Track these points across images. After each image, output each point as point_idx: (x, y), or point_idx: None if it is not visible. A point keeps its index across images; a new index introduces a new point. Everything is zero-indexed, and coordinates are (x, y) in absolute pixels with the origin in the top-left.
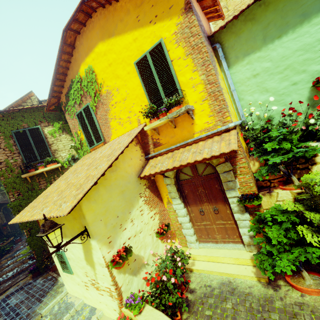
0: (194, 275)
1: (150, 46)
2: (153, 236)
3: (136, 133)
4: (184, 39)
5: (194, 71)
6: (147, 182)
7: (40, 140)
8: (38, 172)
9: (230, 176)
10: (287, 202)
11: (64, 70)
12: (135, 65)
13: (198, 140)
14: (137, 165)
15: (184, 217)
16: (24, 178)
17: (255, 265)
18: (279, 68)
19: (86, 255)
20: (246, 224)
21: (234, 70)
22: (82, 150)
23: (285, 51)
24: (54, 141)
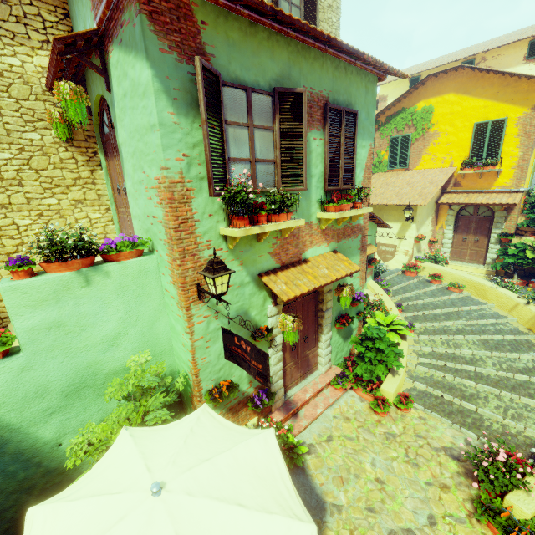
0: None
1: (494, 117)
2: (427, 242)
3: (451, 173)
4: (523, 125)
5: (517, 147)
6: (436, 208)
7: None
8: None
9: (501, 220)
10: (528, 239)
11: (402, 98)
12: (474, 125)
13: (492, 192)
14: (436, 195)
15: (449, 239)
16: None
17: (486, 274)
18: None
19: (400, 232)
20: (494, 252)
21: None
22: (377, 167)
23: None
24: None
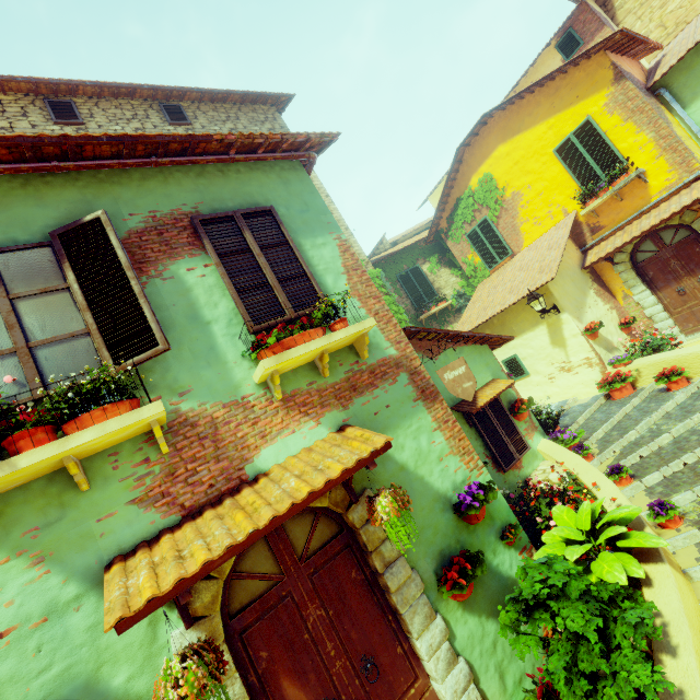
0: None
1: (572, 128)
2: (616, 328)
3: (571, 221)
4: (619, 106)
5: (637, 133)
6: (591, 276)
7: (422, 280)
8: (432, 313)
9: None
10: None
11: (448, 191)
12: (554, 153)
13: (657, 203)
14: (576, 259)
15: (654, 306)
16: (418, 323)
17: None
18: None
19: (553, 337)
20: None
21: (694, 109)
22: (476, 277)
23: None
24: (434, 278)
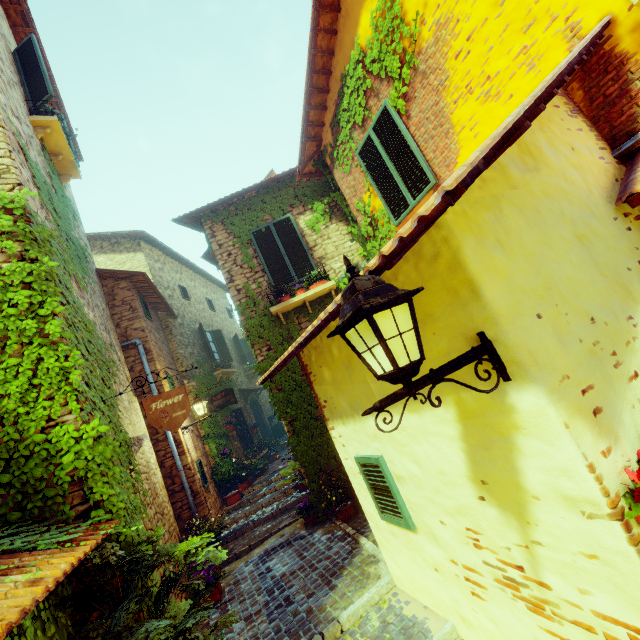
0: None
1: None
2: None
3: (594, 30)
4: None
5: None
6: None
7: (293, 242)
8: (296, 302)
9: None
10: None
11: (325, 62)
12: None
13: None
14: (598, 172)
15: None
16: (275, 317)
17: None
18: None
19: (480, 463)
20: None
21: None
22: (377, 238)
23: None
24: (317, 240)
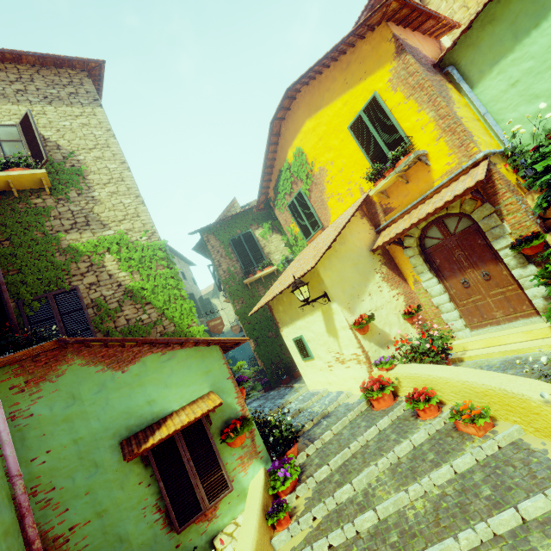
0: (465, 363)
1: (363, 104)
2: (399, 317)
3: (361, 201)
4: (401, 82)
5: (419, 111)
6: (382, 258)
7: (253, 245)
8: (257, 277)
9: (494, 221)
10: None
11: (271, 162)
12: (349, 129)
13: (439, 188)
14: (367, 239)
15: (441, 295)
16: (245, 285)
17: None
18: (547, 62)
19: (328, 325)
20: (534, 281)
21: (481, 89)
22: (297, 246)
23: (550, 38)
24: (265, 243)
